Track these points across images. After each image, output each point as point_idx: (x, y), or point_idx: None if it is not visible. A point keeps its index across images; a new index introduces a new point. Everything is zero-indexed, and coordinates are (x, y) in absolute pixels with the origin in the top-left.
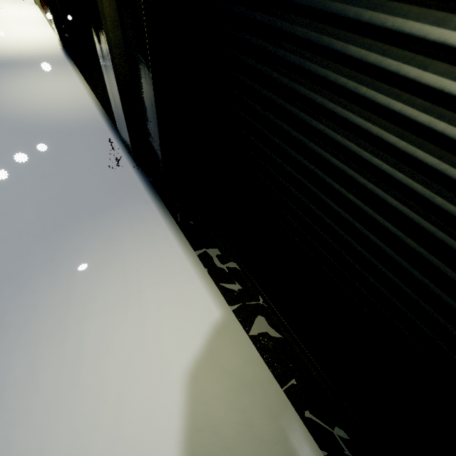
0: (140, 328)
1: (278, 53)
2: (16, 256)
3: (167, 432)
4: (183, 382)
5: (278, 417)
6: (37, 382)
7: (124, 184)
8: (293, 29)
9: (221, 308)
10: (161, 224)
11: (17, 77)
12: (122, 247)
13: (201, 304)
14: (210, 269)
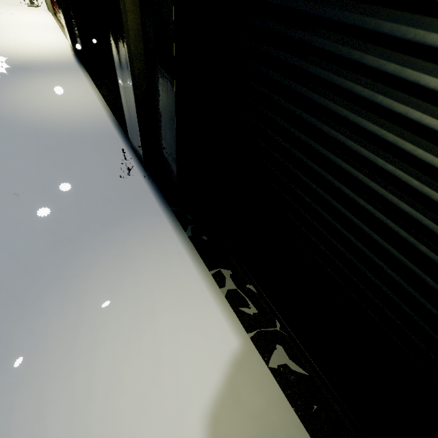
0: (154, 358)
1: (337, 81)
2: (24, 272)
3: None
4: (203, 427)
5: None
6: (44, 425)
7: (135, 195)
8: (363, 58)
9: (239, 336)
10: (173, 239)
11: (30, 81)
12: (134, 264)
13: (218, 331)
14: (224, 289)
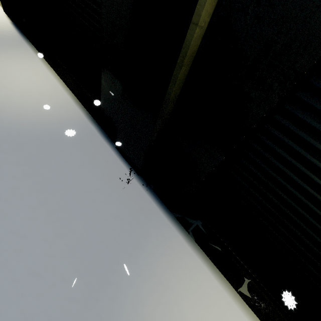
0: None
1: None
2: None
3: None
4: None
5: None
6: None
7: (141, 207)
8: None
9: None
10: (189, 252)
11: None
12: (170, 292)
13: None
14: (237, 291)
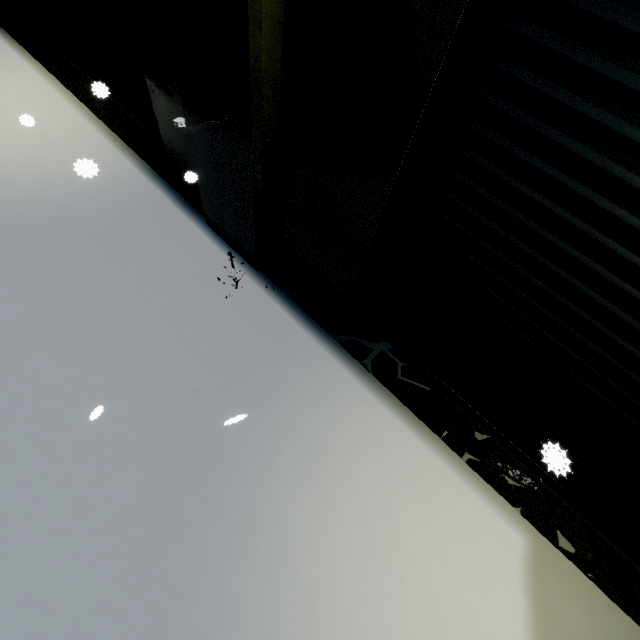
0: (432, 606)
1: None
2: (166, 539)
3: None
4: None
5: None
6: None
7: (266, 328)
8: None
9: (520, 529)
10: (365, 397)
11: None
12: (330, 462)
13: (493, 533)
14: (463, 456)
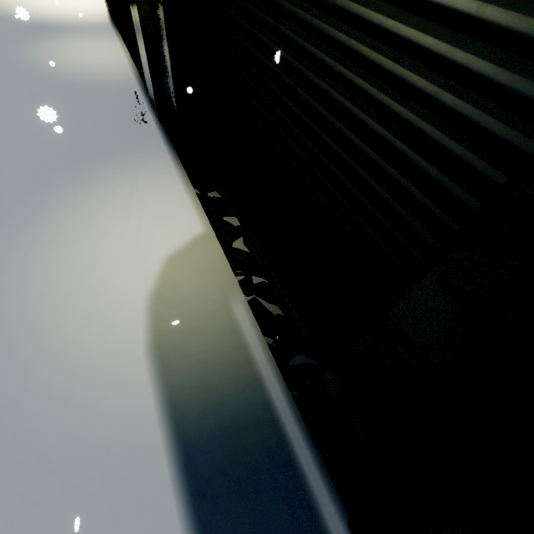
0: (137, 229)
1: None
2: (50, 172)
3: (143, 284)
4: (161, 263)
5: (227, 292)
6: (57, 245)
7: (145, 136)
8: None
9: (204, 226)
10: (170, 168)
11: (64, 40)
12: (134, 178)
13: (189, 222)
14: (206, 206)
